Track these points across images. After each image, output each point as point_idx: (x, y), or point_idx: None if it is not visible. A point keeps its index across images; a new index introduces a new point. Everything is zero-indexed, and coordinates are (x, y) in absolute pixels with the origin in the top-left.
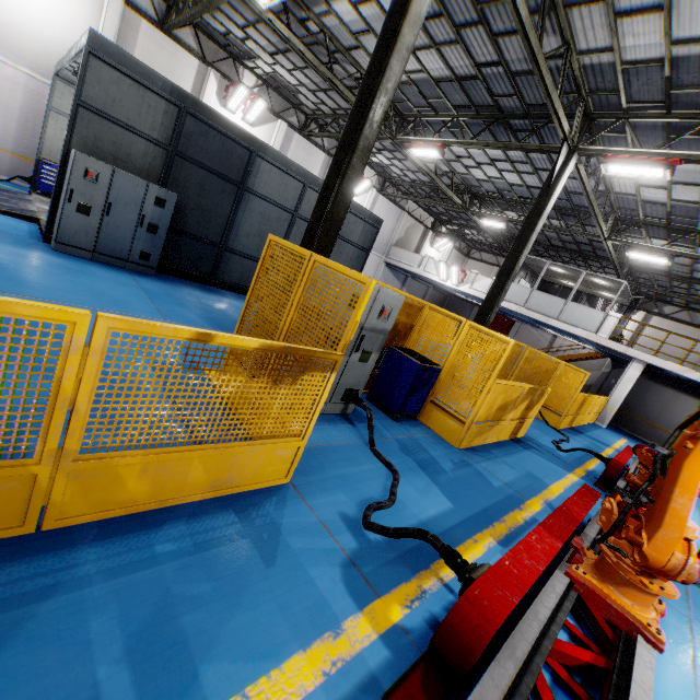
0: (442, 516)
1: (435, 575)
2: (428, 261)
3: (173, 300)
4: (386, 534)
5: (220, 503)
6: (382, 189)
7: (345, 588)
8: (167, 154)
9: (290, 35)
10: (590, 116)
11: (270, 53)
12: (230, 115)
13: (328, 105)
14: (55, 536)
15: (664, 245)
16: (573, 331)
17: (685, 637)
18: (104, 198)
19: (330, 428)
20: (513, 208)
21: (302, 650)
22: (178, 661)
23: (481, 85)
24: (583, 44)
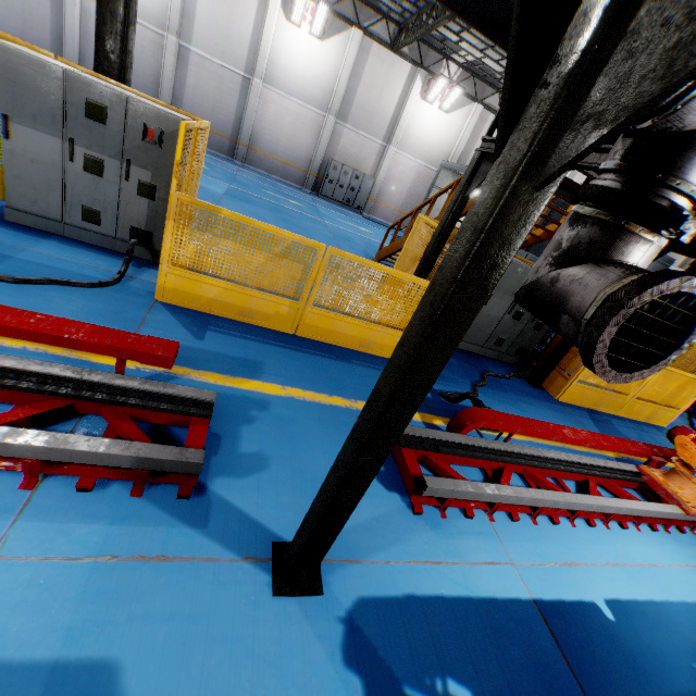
0: None
1: None
2: None
3: None
4: None
5: (648, 425)
6: None
7: None
8: None
9: None
10: None
11: None
12: None
13: None
14: (619, 417)
15: None
16: None
17: None
18: None
19: None
20: None
21: None
22: None
23: None
24: None
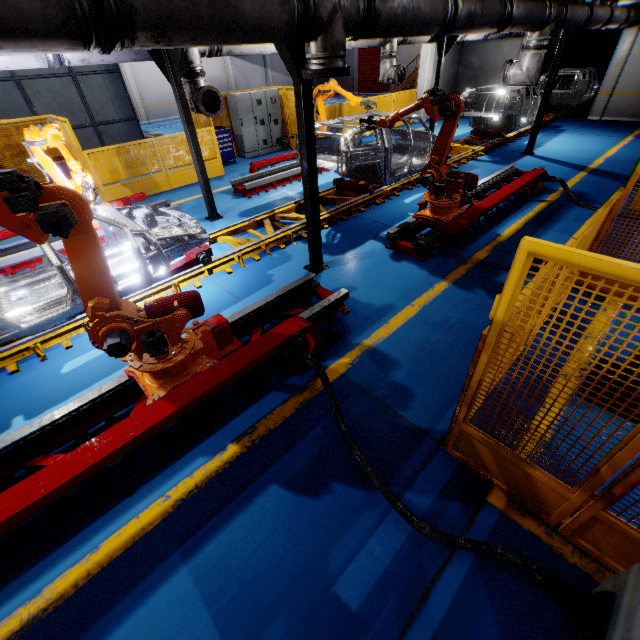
0: None
1: None
2: None
3: None
4: None
5: None
6: None
7: None
8: None
9: None
10: None
11: None
12: None
13: None
14: None
15: None
16: None
17: None
18: None
19: None
20: None
21: None
22: None
23: None
24: None
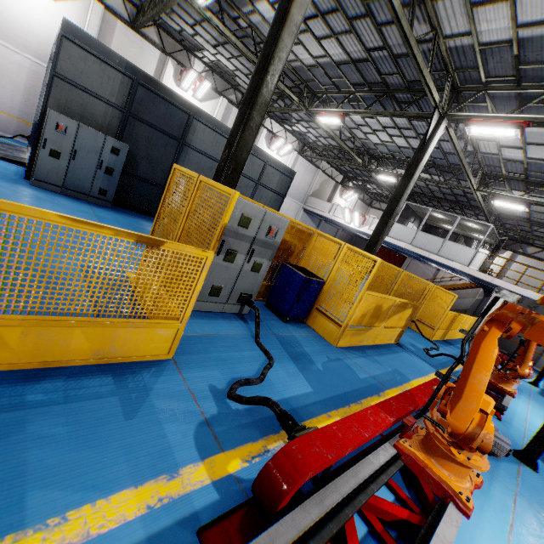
0: (304, 395)
1: (282, 439)
2: (336, 208)
3: (120, 225)
4: (241, 401)
5: (102, 369)
6: (301, 152)
7: (193, 442)
8: (123, 115)
9: (224, 29)
10: (457, 89)
11: (213, 45)
12: (183, 93)
13: None
14: None
15: (522, 195)
16: (450, 264)
17: (508, 507)
18: (71, 146)
19: (224, 323)
20: (403, 166)
21: (134, 487)
22: (11, 486)
23: (372, 66)
24: (448, 30)
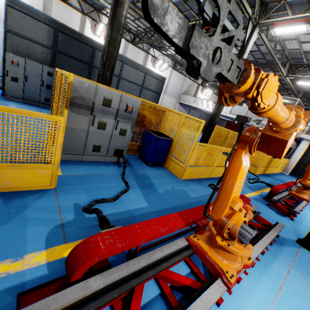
0: (144, 208)
1: None
2: (198, 100)
3: None
4: (86, 212)
5: None
6: (174, 67)
7: (44, 238)
8: (52, 52)
9: None
10: (264, 4)
11: (110, 4)
12: (98, 38)
13: (141, 27)
14: None
15: None
16: None
17: (281, 276)
18: (23, 73)
19: (104, 167)
20: None
21: None
22: None
23: None
24: None
